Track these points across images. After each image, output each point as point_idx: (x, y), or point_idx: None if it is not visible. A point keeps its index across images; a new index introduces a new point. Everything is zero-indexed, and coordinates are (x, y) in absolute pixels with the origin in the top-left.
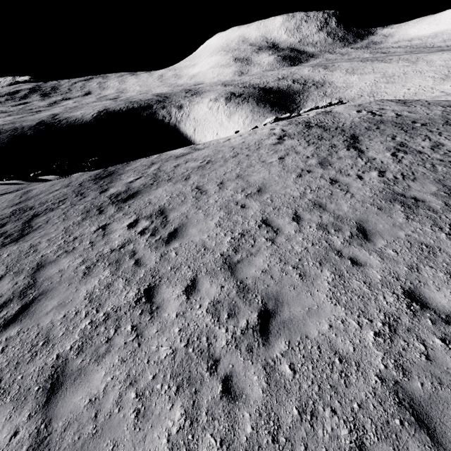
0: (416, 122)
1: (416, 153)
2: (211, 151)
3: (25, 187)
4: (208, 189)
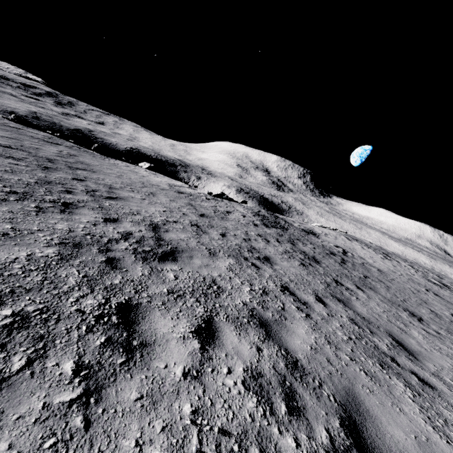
0: (407, 260)
1: (421, 271)
2: (316, 228)
3: None
4: (347, 246)
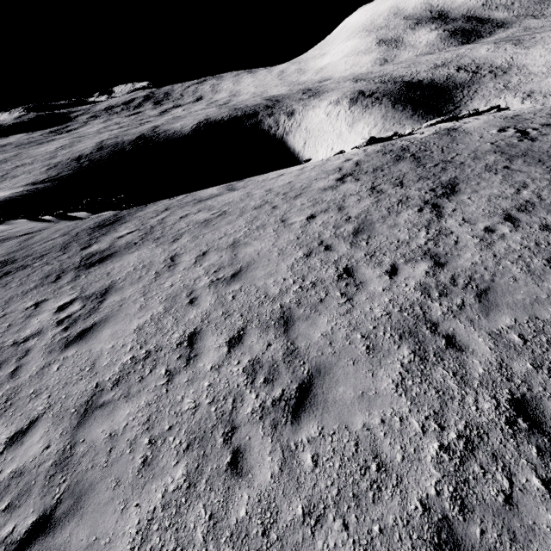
0: None
1: (537, 229)
2: (240, 194)
3: (49, 227)
4: (182, 261)
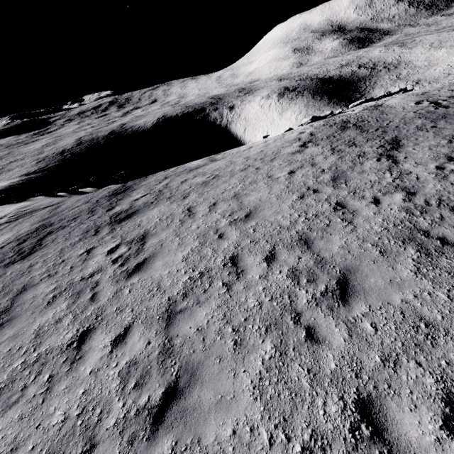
0: None
1: None
2: (224, 162)
3: (65, 200)
4: (198, 211)
